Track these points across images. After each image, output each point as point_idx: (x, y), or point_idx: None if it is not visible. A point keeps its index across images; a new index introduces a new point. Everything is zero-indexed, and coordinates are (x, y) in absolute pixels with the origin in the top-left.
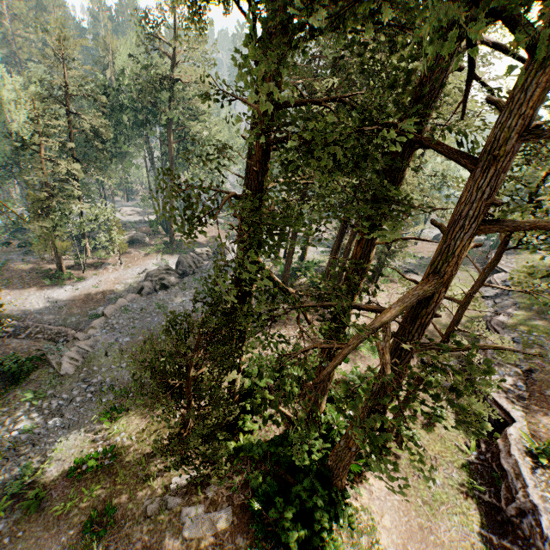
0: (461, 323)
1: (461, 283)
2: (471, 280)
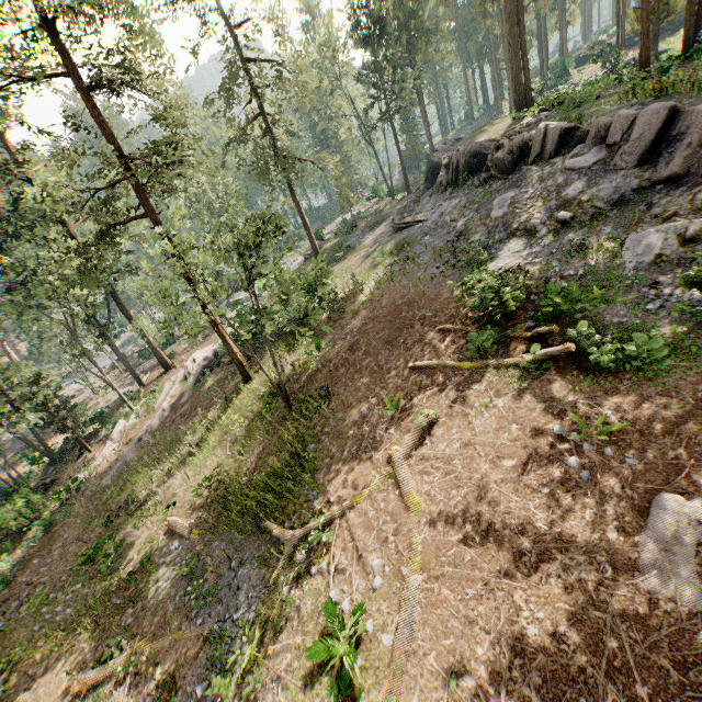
0: None
1: None
2: None
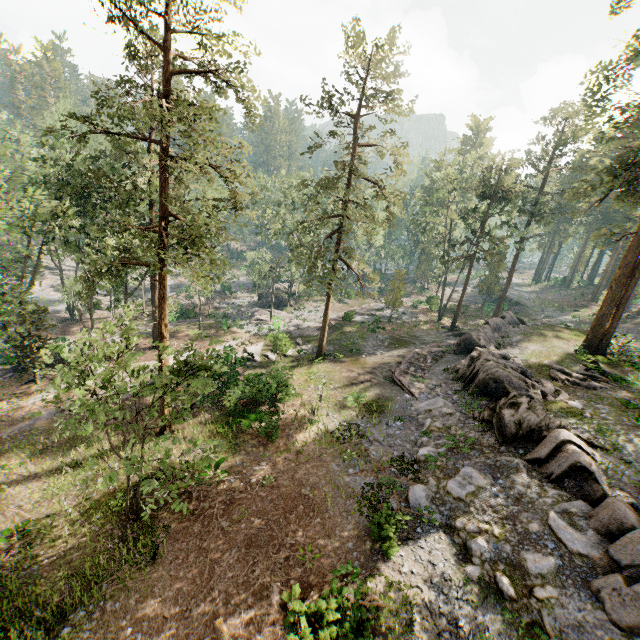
0: None
1: None
2: None
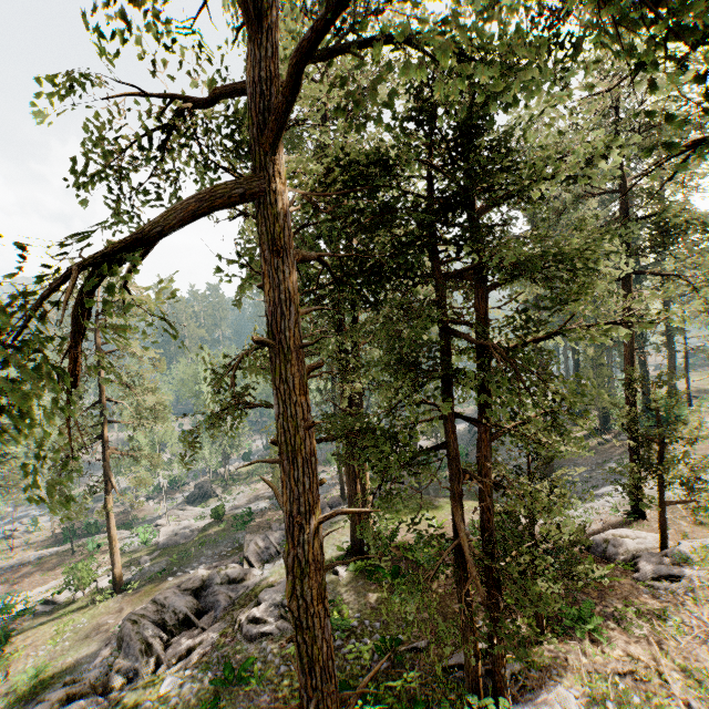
0: (708, 386)
1: (697, 376)
2: (704, 374)
